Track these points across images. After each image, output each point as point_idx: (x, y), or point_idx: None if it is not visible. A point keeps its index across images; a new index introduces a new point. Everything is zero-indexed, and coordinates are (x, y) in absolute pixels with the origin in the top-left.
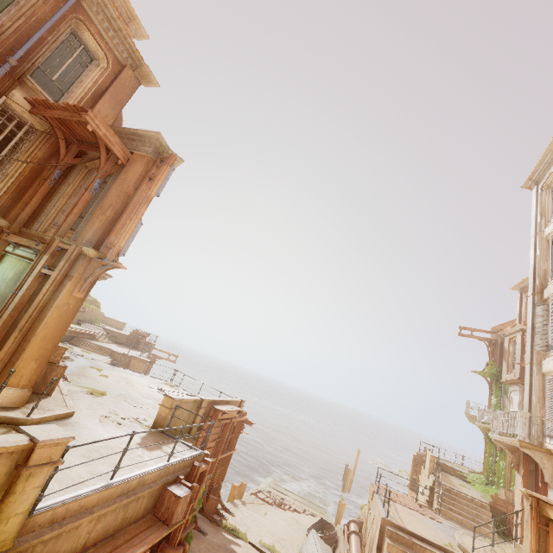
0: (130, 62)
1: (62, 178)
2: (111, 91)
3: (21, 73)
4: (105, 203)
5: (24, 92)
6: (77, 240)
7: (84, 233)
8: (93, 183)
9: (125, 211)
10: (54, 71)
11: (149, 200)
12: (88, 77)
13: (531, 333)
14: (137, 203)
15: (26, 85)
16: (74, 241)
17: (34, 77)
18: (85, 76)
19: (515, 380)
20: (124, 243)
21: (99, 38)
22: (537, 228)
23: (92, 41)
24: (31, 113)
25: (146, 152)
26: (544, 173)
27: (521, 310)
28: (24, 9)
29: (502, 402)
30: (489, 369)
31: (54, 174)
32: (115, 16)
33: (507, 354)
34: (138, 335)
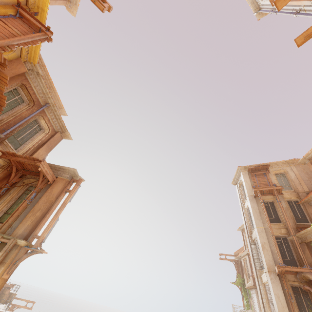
0: (60, 130)
1: (6, 190)
2: (48, 143)
3: (3, 139)
4: (36, 207)
5: (1, 147)
6: (12, 234)
7: (18, 229)
8: (31, 196)
9: (49, 212)
10: (19, 135)
11: (65, 205)
12: (37, 137)
13: (253, 259)
14: (56, 206)
15: (3, 143)
16: (9, 234)
17: (8, 139)
18: (36, 137)
19: (252, 286)
20: (46, 234)
21: (48, 122)
22: (241, 203)
23: (44, 122)
24: (1, 157)
25: (65, 177)
26: (238, 179)
27: (244, 242)
28: (16, 113)
29: (249, 302)
30: (238, 279)
31: (3, 189)
32: (59, 114)
33: (244, 269)
34: (4, 287)
